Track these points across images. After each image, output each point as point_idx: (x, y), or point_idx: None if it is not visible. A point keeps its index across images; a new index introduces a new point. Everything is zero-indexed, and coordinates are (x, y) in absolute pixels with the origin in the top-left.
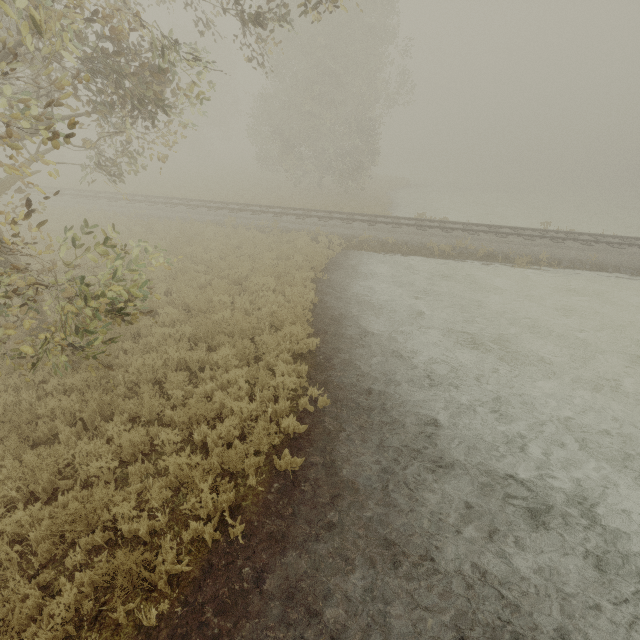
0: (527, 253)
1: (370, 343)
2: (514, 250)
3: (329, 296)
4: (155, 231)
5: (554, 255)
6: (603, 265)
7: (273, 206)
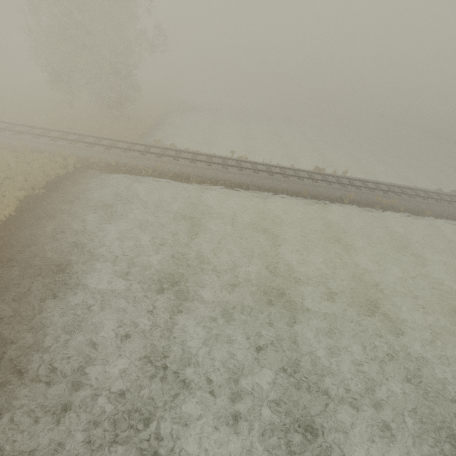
0: (201, 175)
1: (31, 245)
2: (194, 172)
3: (31, 209)
4: None
5: (217, 177)
6: (241, 184)
7: (38, 127)
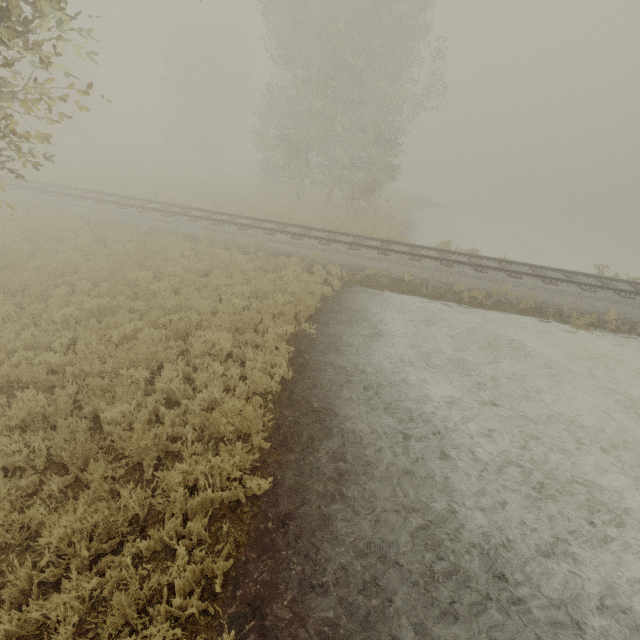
0: (587, 310)
1: (362, 479)
2: (569, 304)
3: (311, 366)
4: (110, 242)
5: (623, 316)
6: None
7: (267, 220)
